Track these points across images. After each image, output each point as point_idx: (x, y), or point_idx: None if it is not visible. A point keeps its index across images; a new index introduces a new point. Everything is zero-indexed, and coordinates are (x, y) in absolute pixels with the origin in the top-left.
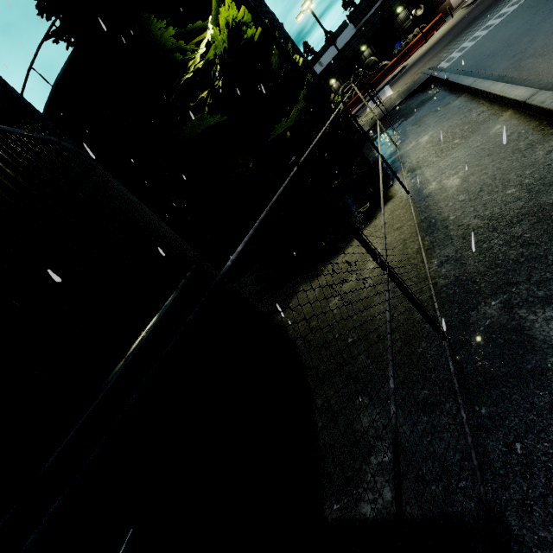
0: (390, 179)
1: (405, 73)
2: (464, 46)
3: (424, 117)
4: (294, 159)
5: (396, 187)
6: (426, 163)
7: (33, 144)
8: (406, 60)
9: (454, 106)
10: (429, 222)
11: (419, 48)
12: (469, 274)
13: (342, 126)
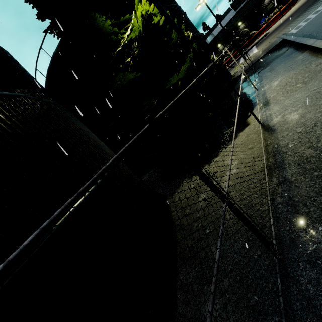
0: (248, 111)
1: (267, 37)
2: (309, 17)
3: (276, 68)
4: (147, 118)
5: (252, 117)
6: (275, 101)
7: (3, 100)
8: (268, 29)
9: (298, 60)
10: (272, 147)
11: (277, 21)
12: (301, 196)
13: (216, 77)
